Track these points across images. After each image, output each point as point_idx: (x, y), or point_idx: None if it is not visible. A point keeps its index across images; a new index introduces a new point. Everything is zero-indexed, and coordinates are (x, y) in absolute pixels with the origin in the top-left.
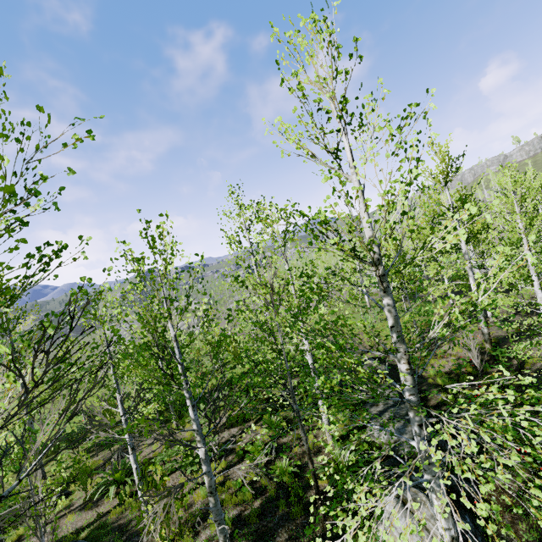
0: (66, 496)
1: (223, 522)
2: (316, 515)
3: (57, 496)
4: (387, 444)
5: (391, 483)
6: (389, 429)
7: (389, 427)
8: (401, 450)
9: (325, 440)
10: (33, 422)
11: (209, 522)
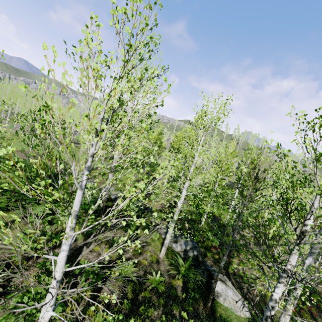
0: None
1: None
2: (193, 305)
3: None
4: (181, 251)
5: (213, 274)
6: (181, 243)
7: (180, 242)
8: (190, 254)
9: (156, 253)
10: None
11: None
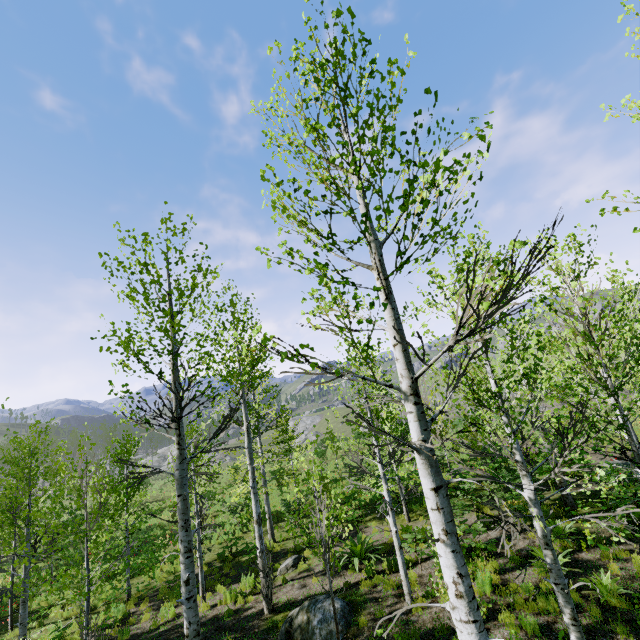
0: (302, 560)
1: (566, 589)
2: None
3: (295, 557)
4: None
5: None
6: None
7: None
8: None
9: None
10: (267, 480)
11: (501, 622)
